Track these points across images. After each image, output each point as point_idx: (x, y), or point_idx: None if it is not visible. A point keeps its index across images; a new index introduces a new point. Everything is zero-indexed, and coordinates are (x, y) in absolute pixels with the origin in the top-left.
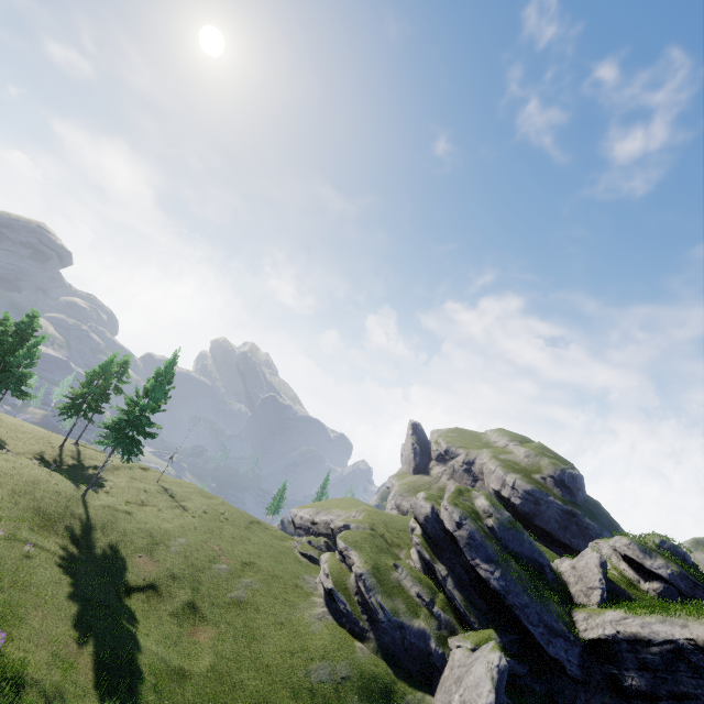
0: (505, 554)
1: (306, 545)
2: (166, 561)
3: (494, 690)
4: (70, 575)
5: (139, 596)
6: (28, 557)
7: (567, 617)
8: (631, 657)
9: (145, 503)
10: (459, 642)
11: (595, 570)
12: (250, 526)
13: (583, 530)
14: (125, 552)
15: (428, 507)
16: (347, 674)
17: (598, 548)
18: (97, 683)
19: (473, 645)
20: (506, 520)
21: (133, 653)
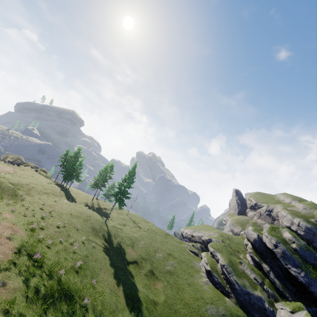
0: (305, 264)
1: (191, 246)
2: (138, 251)
3: None
4: (108, 255)
5: (132, 266)
6: (94, 247)
7: None
8: None
9: (125, 224)
10: (282, 306)
11: None
12: (166, 236)
13: None
14: (124, 246)
15: (255, 235)
16: (224, 313)
17: None
18: (127, 303)
19: (291, 309)
20: (303, 245)
21: (136, 292)
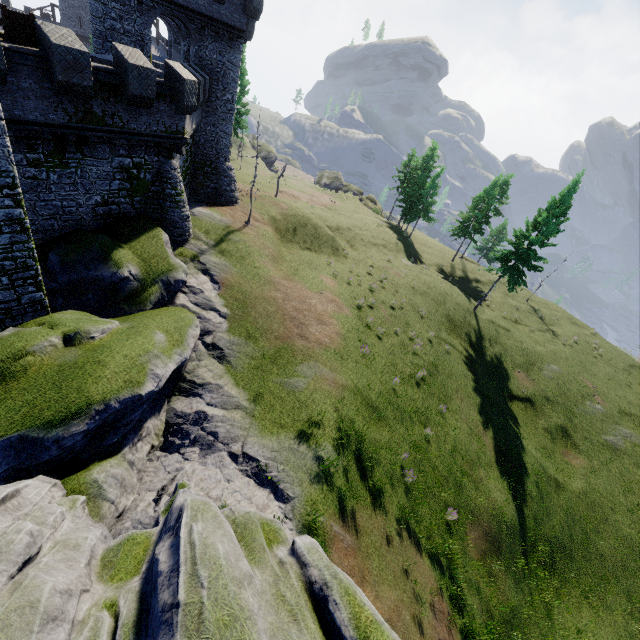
0: None
1: None
2: (540, 382)
3: None
4: (472, 373)
5: (518, 404)
6: (447, 352)
7: None
8: None
9: (518, 321)
10: None
11: None
12: (629, 370)
13: None
14: (507, 365)
15: None
16: None
17: None
18: (496, 460)
19: None
20: None
21: (519, 450)
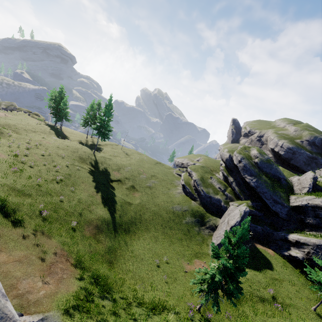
0: (260, 173)
1: (178, 171)
2: (124, 173)
3: (240, 217)
4: (92, 175)
5: (115, 183)
6: (78, 170)
7: (285, 197)
8: (312, 212)
9: (116, 156)
10: (233, 203)
11: (309, 180)
12: (156, 164)
13: (319, 166)
14: (109, 170)
15: (227, 155)
16: (187, 209)
17: (320, 172)
18: (103, 202)
19: (238, 204)
20: (265, 159)
21: (113, 197)
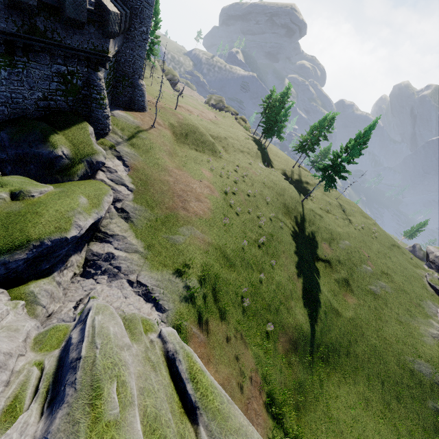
0: None
1: (436, 280)
2: (336, 251)
3: None
4: (295, 242)
5: (321, 263)
6: (281, 228)
7: None
8: None
9: (329, 211)
10: None
11: None
12: (391, 247)
13: None
14: (318, 238)
15: None
16: None
17: None
18: (303, 296)
19: None
20: None
21: (317, 291)
